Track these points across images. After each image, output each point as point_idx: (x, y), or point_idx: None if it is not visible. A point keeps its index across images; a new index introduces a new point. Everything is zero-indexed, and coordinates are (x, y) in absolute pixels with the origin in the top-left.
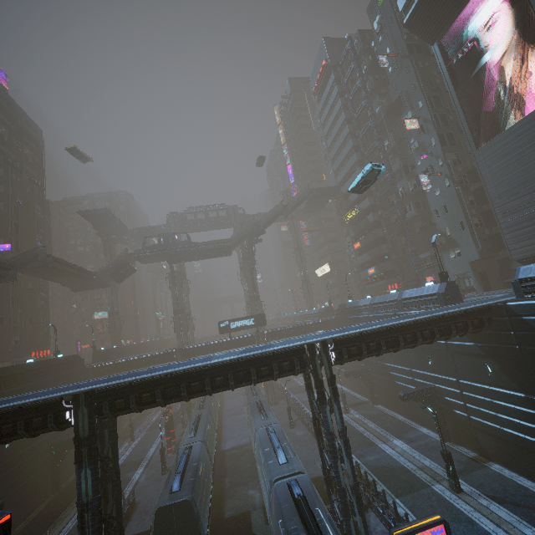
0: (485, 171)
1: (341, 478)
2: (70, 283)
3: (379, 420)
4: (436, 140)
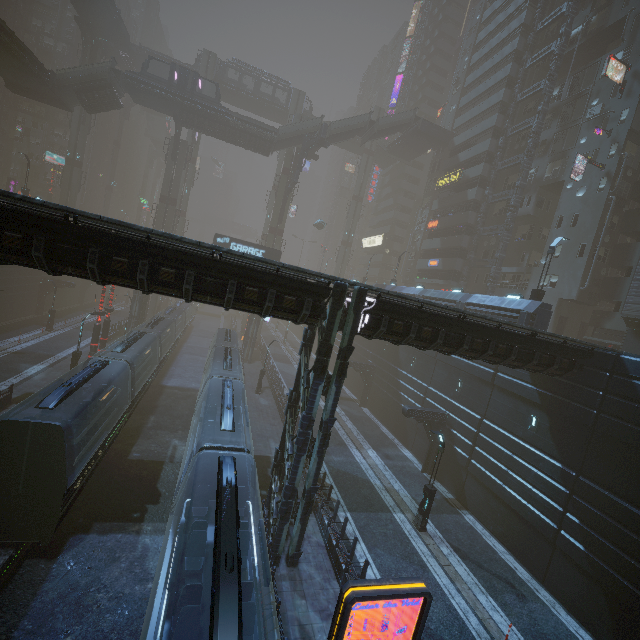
0: None
1: (298, 476)
2: (3, 68)
3: (360, 423)
4: (632, 113)
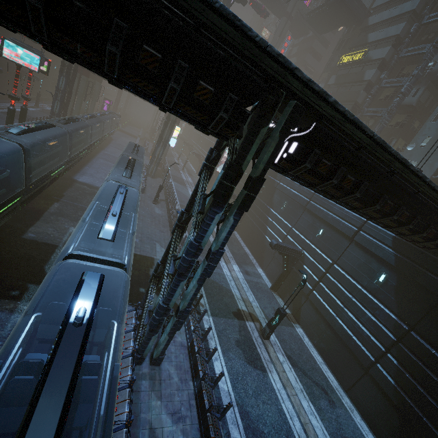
0: None
1: (173, 298)
2: None
3: (230, 242)
4: None
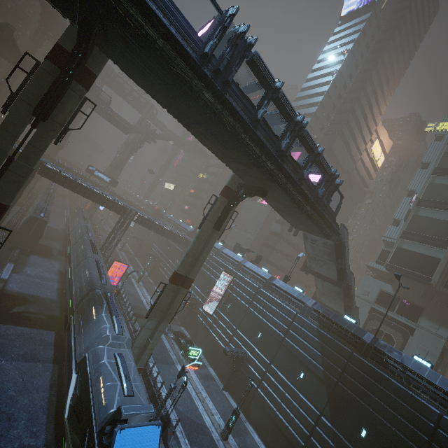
0: (243, 208)
1: (107, 251)
2: None
3: (131, 260)
4: None
